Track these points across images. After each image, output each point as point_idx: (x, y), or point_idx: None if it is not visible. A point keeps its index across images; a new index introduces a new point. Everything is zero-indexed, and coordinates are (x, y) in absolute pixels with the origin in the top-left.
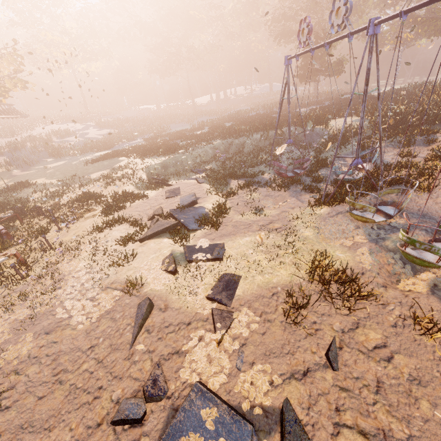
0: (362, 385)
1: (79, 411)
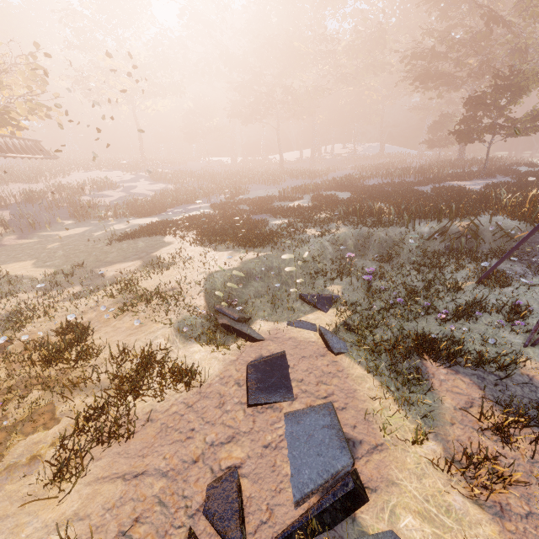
0: None
1: None
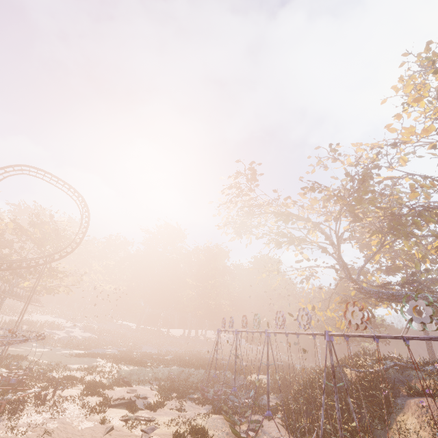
0: None
1: None
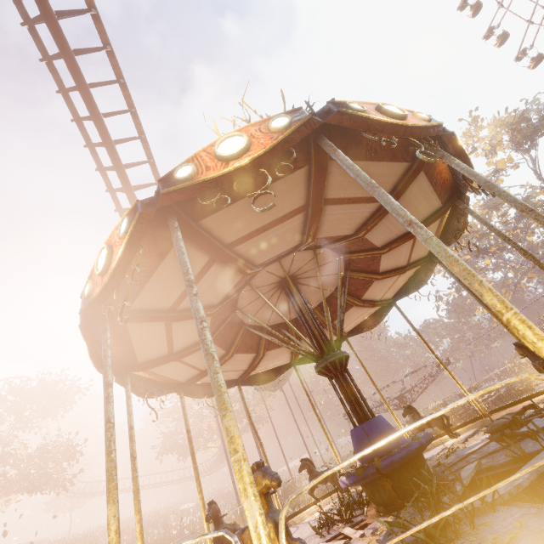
0: None
1: None
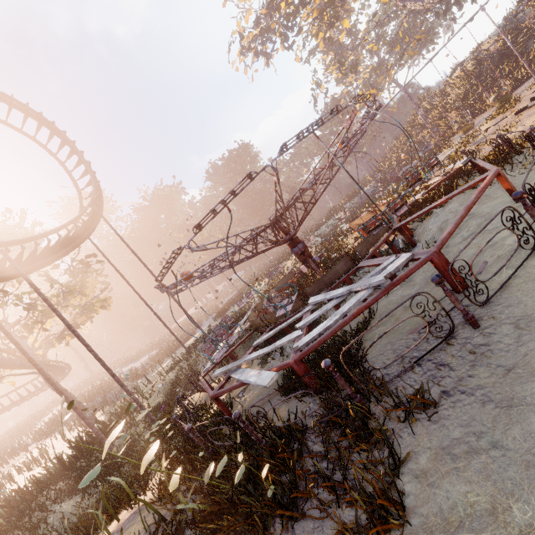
0: None
1: None
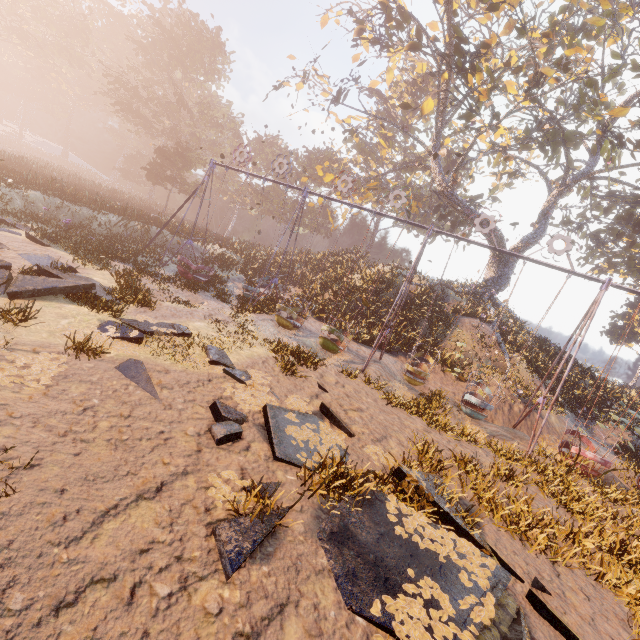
0: (342, 396)
1: (158, 452)
